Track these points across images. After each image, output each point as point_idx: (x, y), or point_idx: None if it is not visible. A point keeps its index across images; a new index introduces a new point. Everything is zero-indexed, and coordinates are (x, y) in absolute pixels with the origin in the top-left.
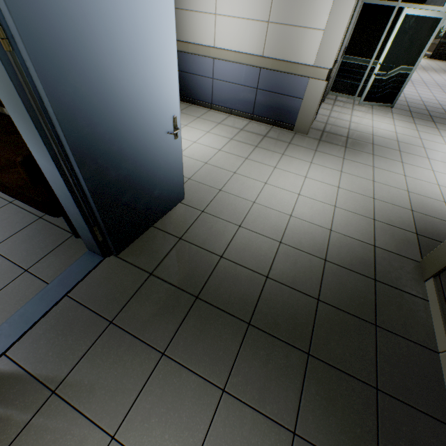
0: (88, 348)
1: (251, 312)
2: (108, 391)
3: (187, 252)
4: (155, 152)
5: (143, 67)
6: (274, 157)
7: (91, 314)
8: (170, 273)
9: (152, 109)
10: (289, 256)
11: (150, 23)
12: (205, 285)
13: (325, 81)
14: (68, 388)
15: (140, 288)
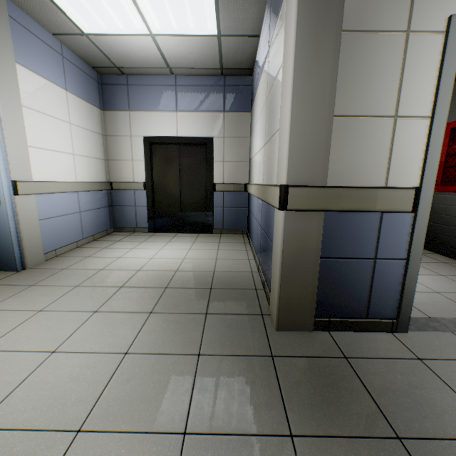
0: None
1: None
2: None
3: None
4: None
5: None
6: (136, 305)
7: None
8: None
9: None
10: None
11: None
12: None
13: (283, 211)
14: None
15: None
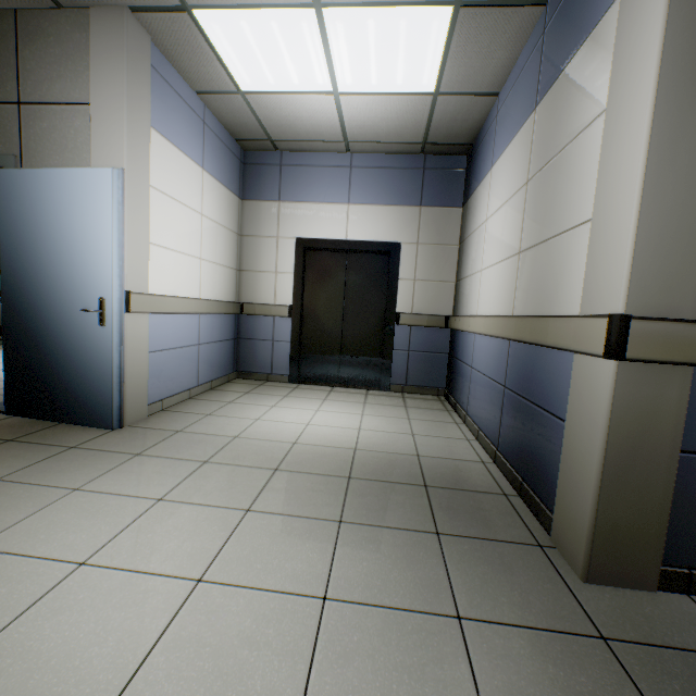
0: None
1: None
2: None
3: None
4: (73, 325)
5: (73, 243)
6: (311, 504)
7: None
8: None
9: (76, 280)
10: None
11: (85, 212)
12: None
13: (612, 361)
14: None
15: None
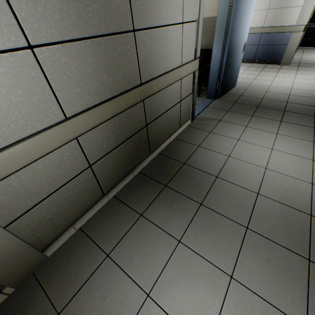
0: (224, 115)
1: (283, 109)
2: (238, 121)
3: (246, 98)
4: (237, 56)
5: (245, 20)
6: (273, 73)
7: (219, 110)
8: (242, 102)
9: (242, 37)
10: (295, 98)
11: (250, 6)
12: (259, 104)
13: (302, 32)
14: (224, 120)
15: (233, 105)
